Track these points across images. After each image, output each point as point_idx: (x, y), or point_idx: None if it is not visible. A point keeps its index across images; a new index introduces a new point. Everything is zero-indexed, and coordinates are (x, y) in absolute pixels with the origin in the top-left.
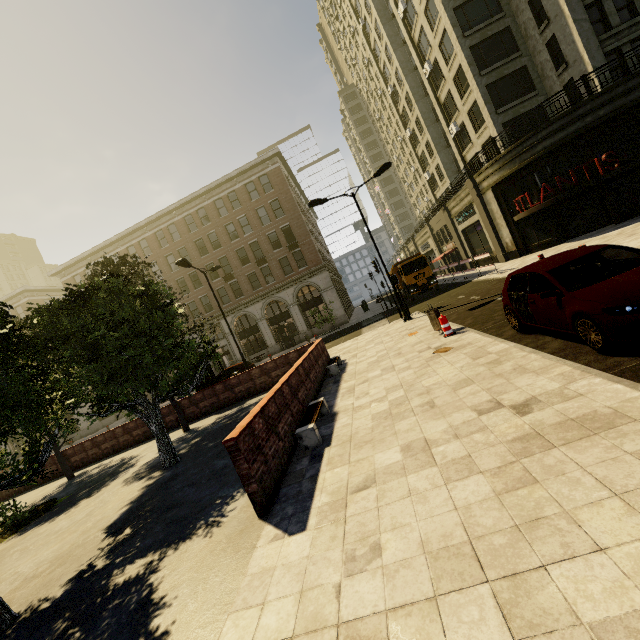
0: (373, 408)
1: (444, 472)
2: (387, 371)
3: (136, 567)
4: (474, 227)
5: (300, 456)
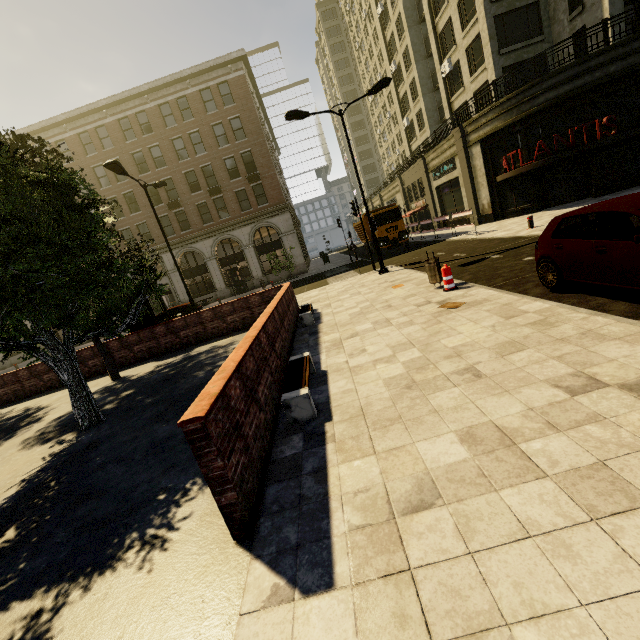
0: (381, 370)
1: (573, 493)
2: (381, 325)
3: (9, 621)
4: (450, 185)
5: (287, 432)
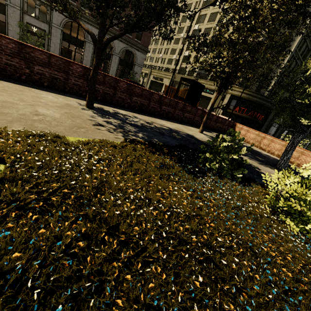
0: None
1: None
2: None
3: None
4: (203, 97)
5: None
